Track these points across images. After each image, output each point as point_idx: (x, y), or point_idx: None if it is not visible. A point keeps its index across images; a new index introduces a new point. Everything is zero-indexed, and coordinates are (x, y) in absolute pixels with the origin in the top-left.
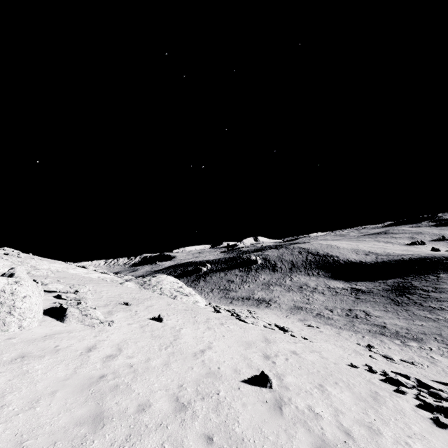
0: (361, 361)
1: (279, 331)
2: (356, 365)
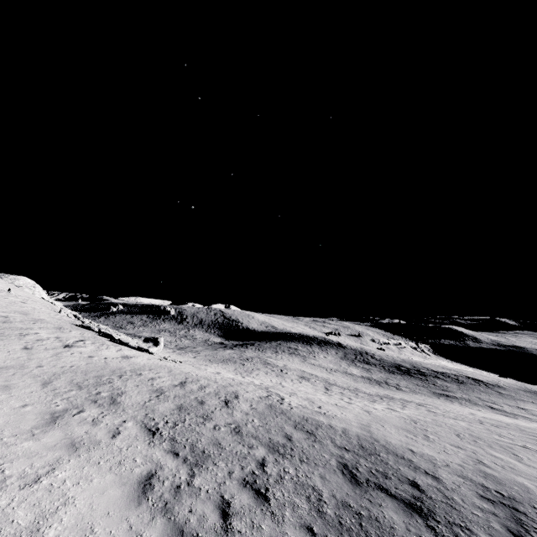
0: None
1: None
2: None
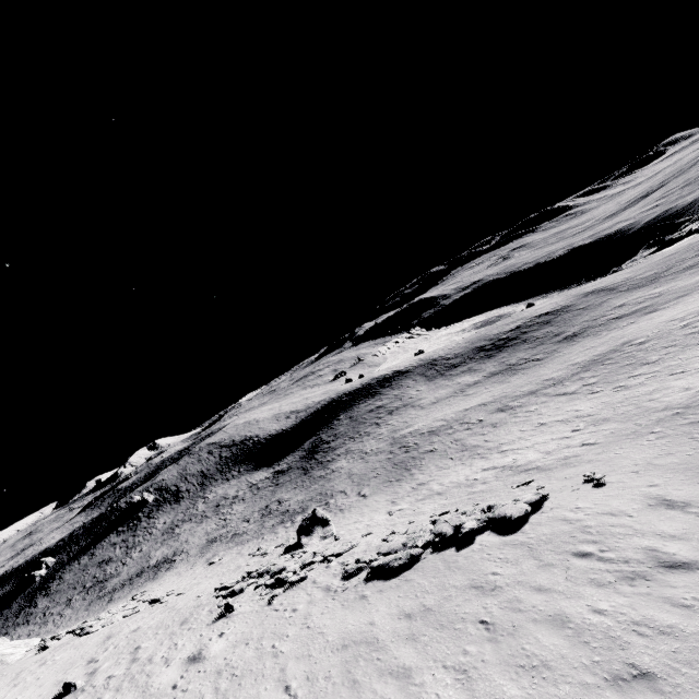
0: (224, 581)
1: (148, 608)
2: (202, 594)
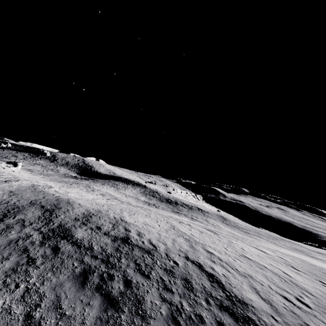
0: None
1: None
2: None
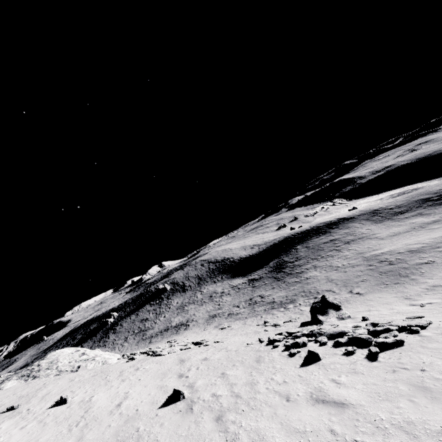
0: (257, 338)
1: (195, 347)
2: (250, 343)
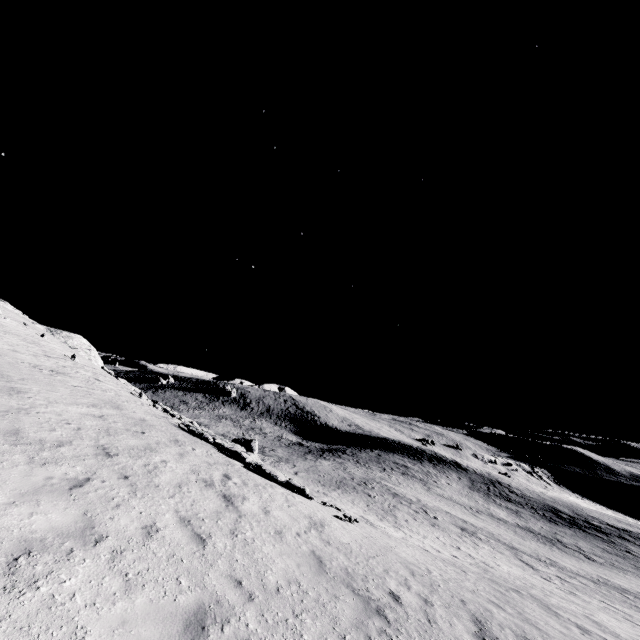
0: None
1: None
2: None
